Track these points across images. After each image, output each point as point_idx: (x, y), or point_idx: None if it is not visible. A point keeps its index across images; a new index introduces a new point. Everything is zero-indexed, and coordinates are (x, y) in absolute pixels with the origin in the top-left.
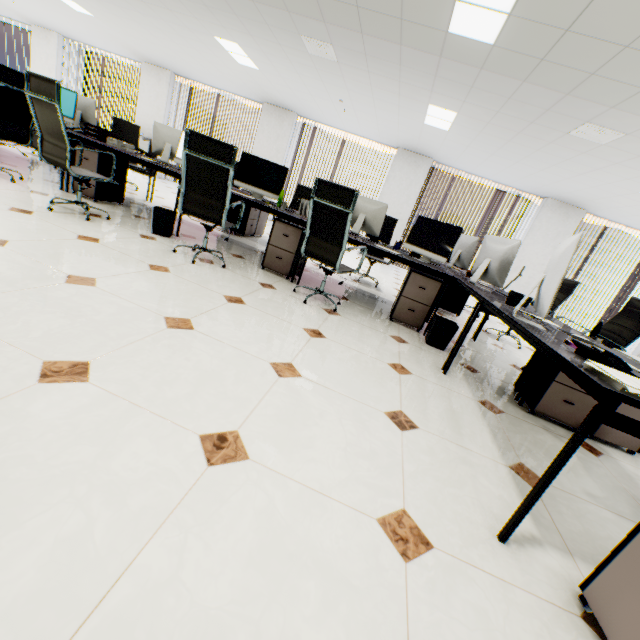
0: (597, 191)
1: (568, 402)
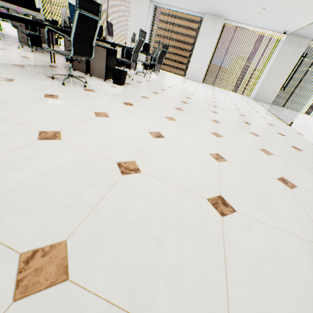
0: (208, 0)
1: (78, 62)
